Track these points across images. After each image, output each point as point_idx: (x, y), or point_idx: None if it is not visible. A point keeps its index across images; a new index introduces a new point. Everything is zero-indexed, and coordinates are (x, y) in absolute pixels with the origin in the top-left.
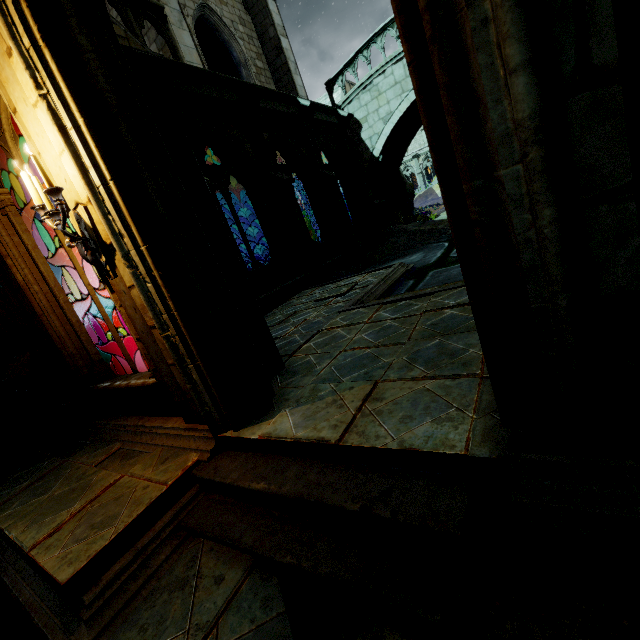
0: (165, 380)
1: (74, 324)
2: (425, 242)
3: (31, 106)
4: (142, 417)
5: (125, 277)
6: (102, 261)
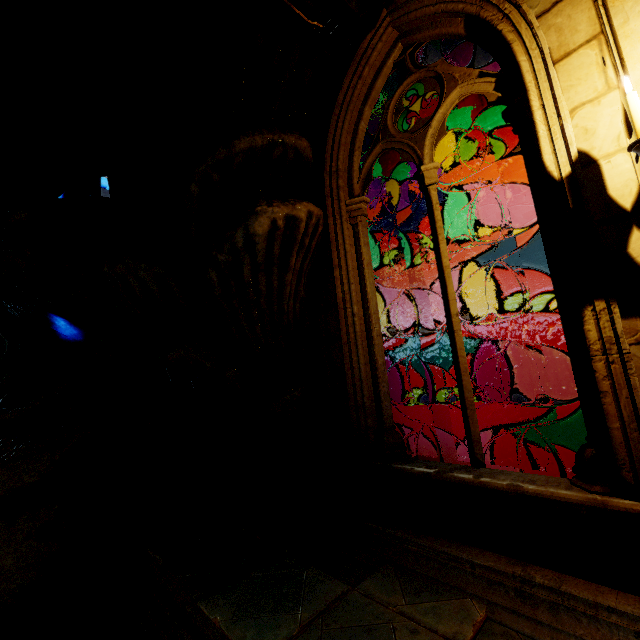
0: None
1: (378, 366)
2: None
3: None
4: (518, 561)
5: None
6: None
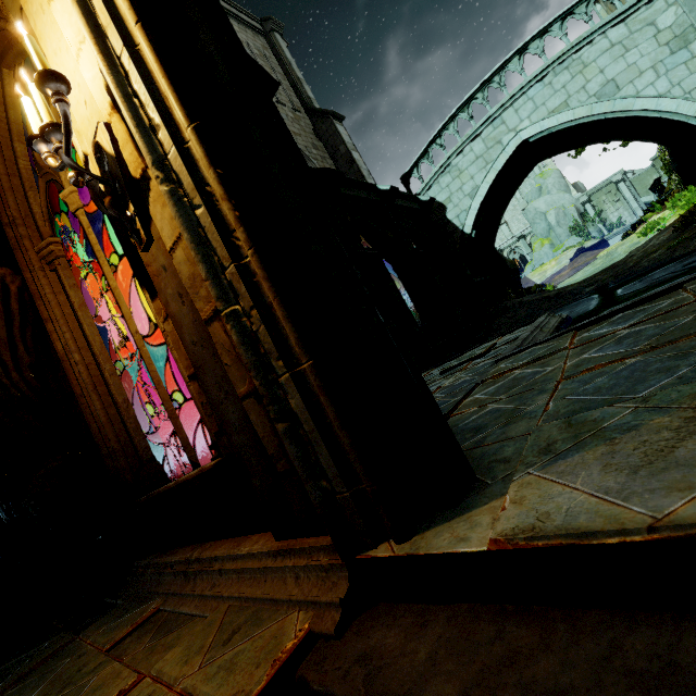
0: (234, 441)
1: (120, 405)
2: (556, 306)
3: (47, 7)
4: (200, 544)
5: (164, 232)
6: (129, 214)
